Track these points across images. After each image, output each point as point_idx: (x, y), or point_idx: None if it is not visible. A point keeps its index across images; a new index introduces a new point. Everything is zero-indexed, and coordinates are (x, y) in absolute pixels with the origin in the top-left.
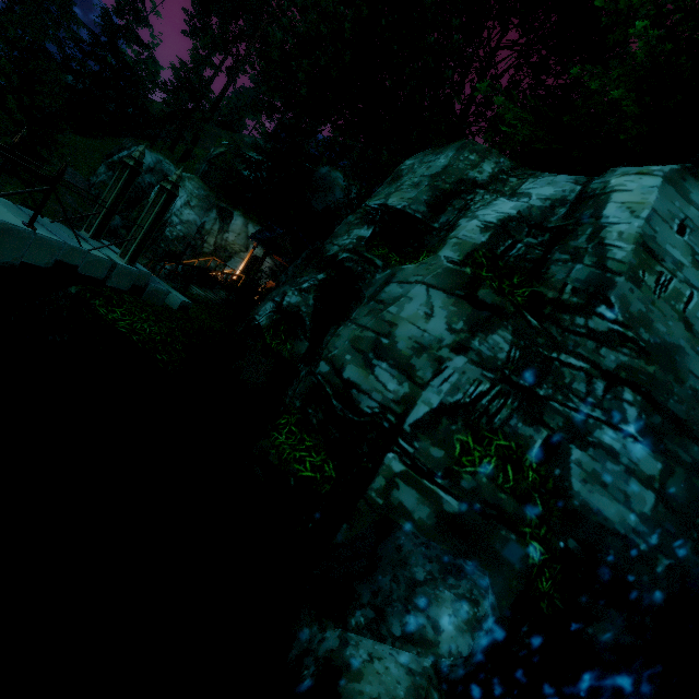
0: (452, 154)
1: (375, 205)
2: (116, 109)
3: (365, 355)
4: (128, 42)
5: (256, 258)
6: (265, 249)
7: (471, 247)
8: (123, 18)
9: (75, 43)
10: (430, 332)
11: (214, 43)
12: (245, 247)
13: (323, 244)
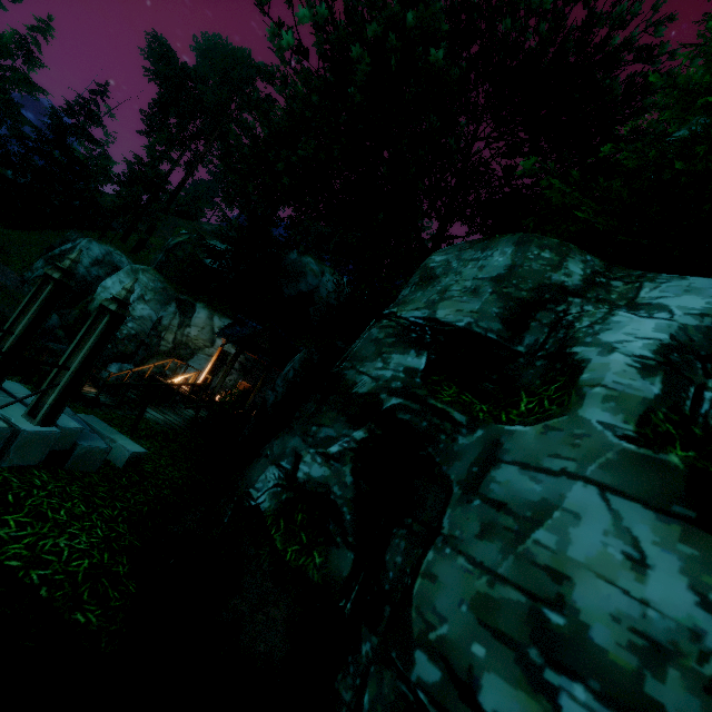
0: (512, 250)
1: (417, 319)
2: (61, 202)
3: (519, 652)
4: (78, 139)
5: (223, 352)
6: (238, 349)
7: (641, 405)
8: (74, 117)
9: (18, 139)
10: (661, 608)
11: (172, 139)
12: (210, 341)
13: (340, 368)
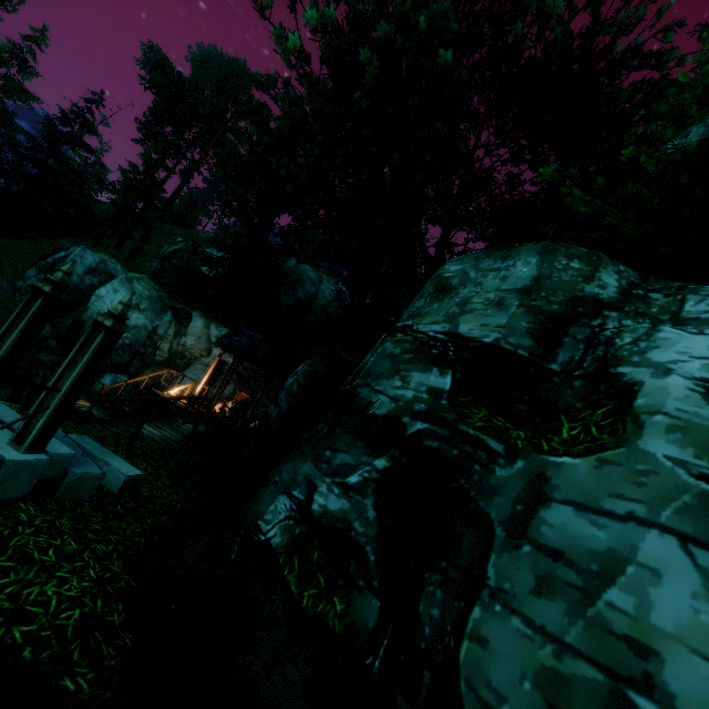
0: (536, 260)
1: (437, 334)
2: (55, 210)
3: None
4: (73, 147)
5: (220, 362)
6: (237, 360)
7: None
8: (69, 125)
9: (11, 147)
10: None
11: (167, 148)
12: (206, 351)
13: (353, 385)
